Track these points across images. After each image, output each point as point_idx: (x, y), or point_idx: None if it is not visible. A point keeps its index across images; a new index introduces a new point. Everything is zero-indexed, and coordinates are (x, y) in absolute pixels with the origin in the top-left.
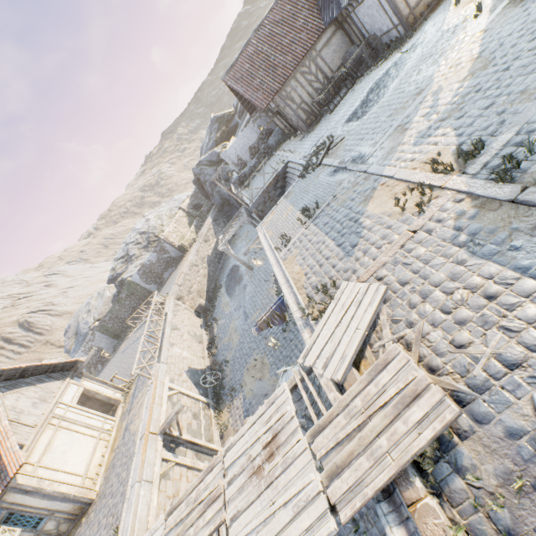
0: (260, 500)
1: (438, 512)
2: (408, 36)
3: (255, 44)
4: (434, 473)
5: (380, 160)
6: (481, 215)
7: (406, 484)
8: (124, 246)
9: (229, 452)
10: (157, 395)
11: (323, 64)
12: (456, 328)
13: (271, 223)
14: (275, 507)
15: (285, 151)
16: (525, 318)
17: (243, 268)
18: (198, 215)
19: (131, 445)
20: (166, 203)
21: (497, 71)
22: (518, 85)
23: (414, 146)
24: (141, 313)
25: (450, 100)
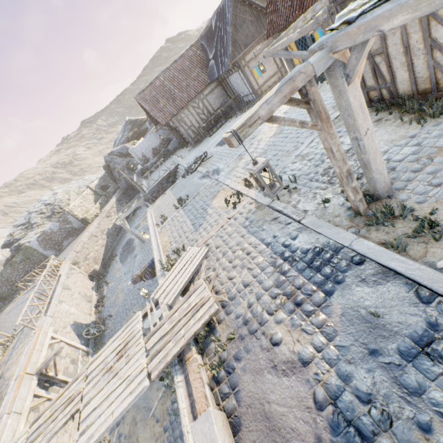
0: (107, 386)
1: (198, 359)
2: (257, 101)
3: (162, 80)
4: (204, 344)
5: (226, 174)
6: (256, 212)
7: (188, 351)
8: (26, 214)
9: (92, 364)
10: (38, 343)
11: (208, 104)
12: (232, 270)
13: (158, 206)
14: (116, 385)
15: (178, 156)
16: (257, 263)
17: (137, 241)
18: (104, 195)
19: (3, 389)
20: (76, 181)
21: (283, 137)
22: (287, 147)
23: (243, 169)
24: (35, 277)
25: (263, 147)
